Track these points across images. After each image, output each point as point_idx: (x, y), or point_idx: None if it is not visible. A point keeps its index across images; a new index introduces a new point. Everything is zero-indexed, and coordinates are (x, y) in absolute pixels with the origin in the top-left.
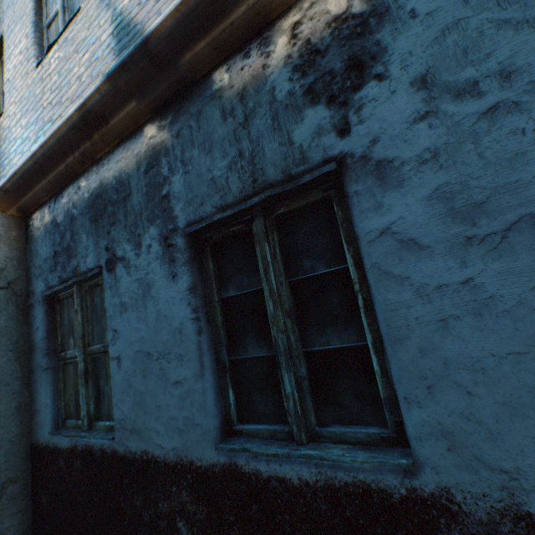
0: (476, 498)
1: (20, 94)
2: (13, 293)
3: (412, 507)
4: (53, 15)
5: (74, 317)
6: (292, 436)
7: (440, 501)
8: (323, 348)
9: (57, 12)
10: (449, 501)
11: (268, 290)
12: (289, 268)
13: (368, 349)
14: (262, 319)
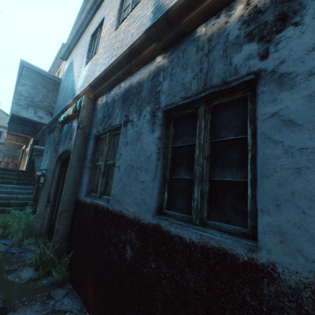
0: (290, 273)
1: (105, 44)
2: (84, 132)
3: (248, 268)
4: (127, 5)
5: (104, 147)
6: (191, 221)
7: (266, 269)
8: (221, 179)
9: (129, 4)
10: (272, 270)
11: (198, 143)
12: (213, 135)
13: (247, 184)
14: (191, 160)
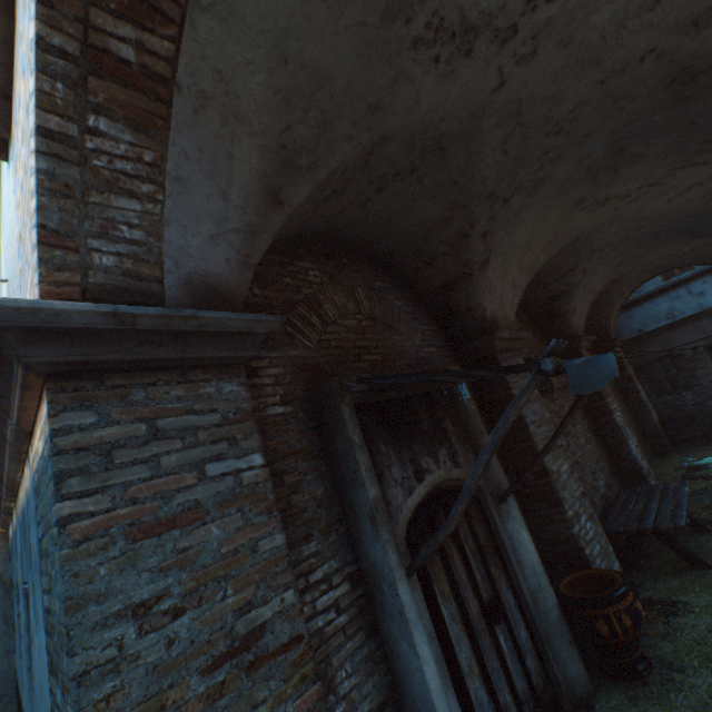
0: None
1: None
2: (3, 582)
3: None
4: None
5: None
6: None
7: None
8: None
9: None
10: None
11: None
12: None
13: None
14: None
